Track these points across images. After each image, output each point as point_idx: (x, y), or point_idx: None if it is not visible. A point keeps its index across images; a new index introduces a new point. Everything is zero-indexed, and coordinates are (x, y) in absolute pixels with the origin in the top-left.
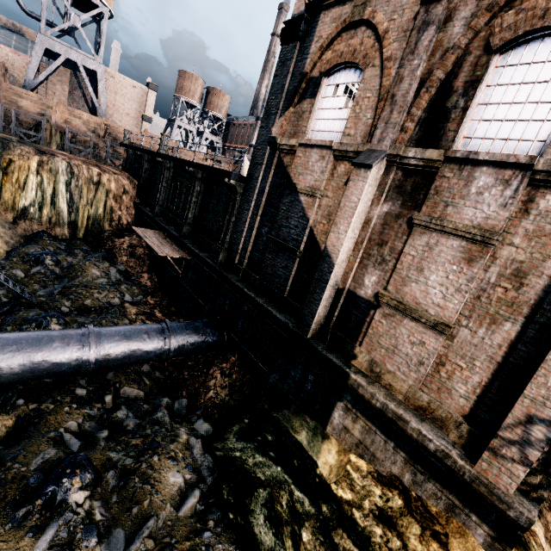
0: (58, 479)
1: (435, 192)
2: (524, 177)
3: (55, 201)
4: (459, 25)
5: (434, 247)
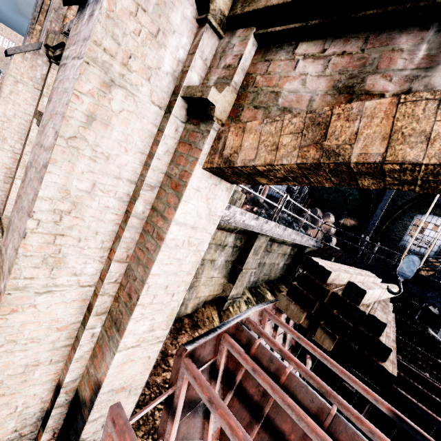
0: None
1: None
2: None
3: None
4: None
5: None
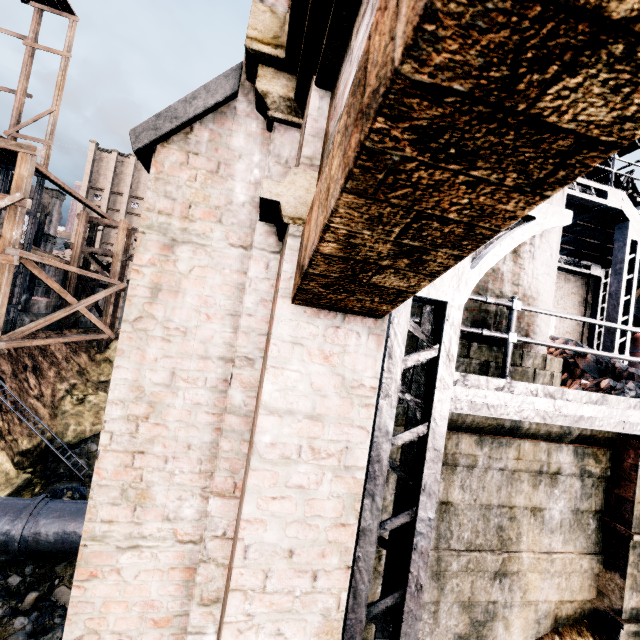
0: None
1: None
2: None
3: None
4: None
5: None
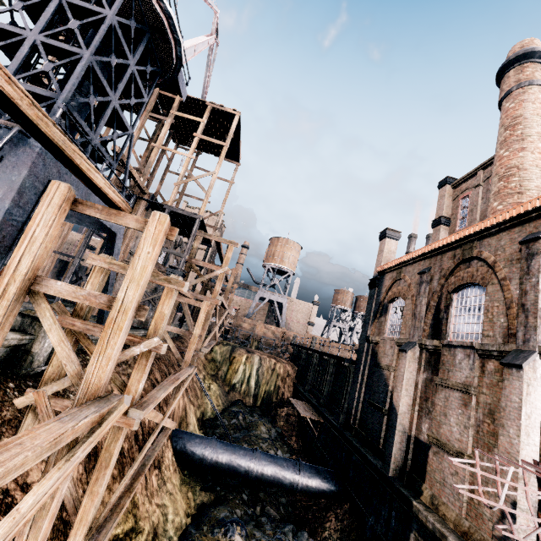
0: (232, 521)
1: (442, 363)
2: (474, 353)
3: (249, 380)
4: (435, 282)
5: (448, 398)
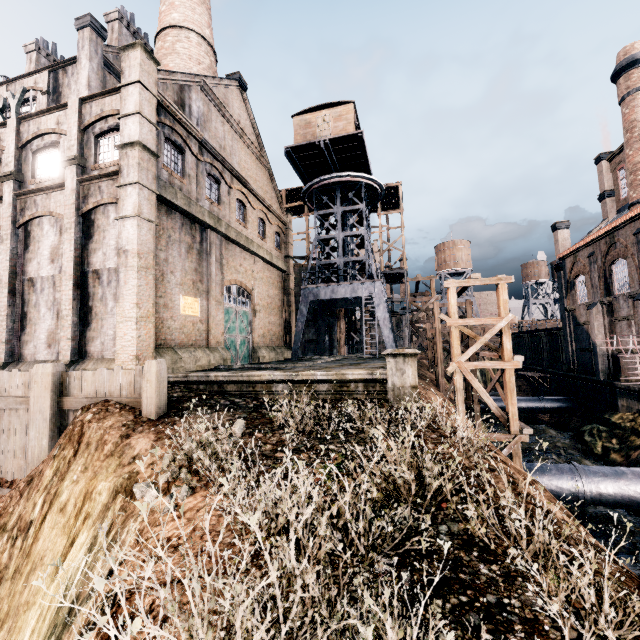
0: None
1: (614, 309)
2: (627, 298)
3: None
4: (599, 261)
5: (621, 326)
